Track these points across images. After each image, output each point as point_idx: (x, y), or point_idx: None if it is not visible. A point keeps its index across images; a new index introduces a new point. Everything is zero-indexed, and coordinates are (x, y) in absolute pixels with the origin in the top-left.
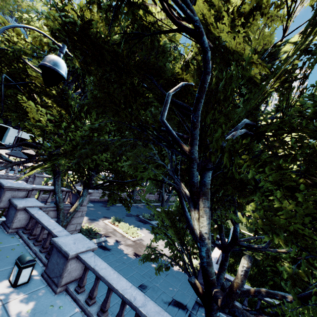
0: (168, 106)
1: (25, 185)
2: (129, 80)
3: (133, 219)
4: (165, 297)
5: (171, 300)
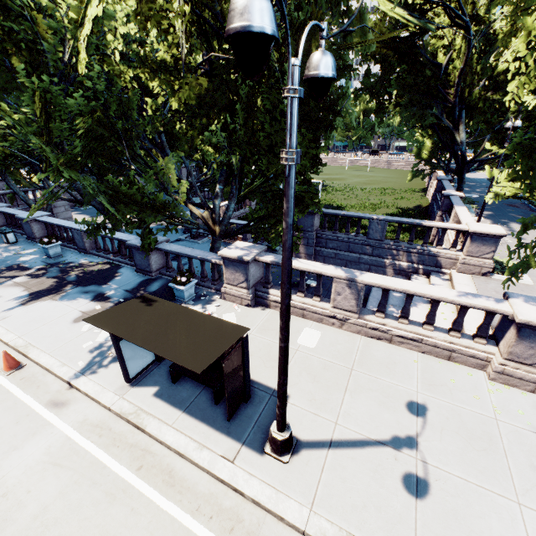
0: None
1: None
2: None
3: None
4: None
5: None
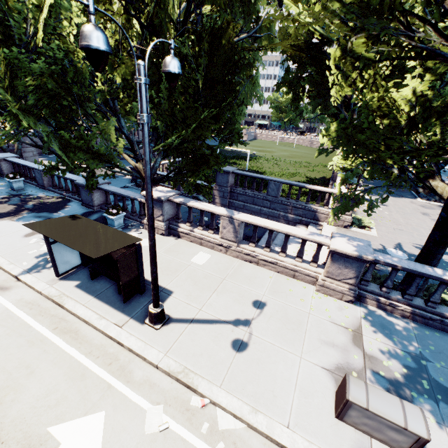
0: None
1: None
2: None
3: None
4: None
5: None
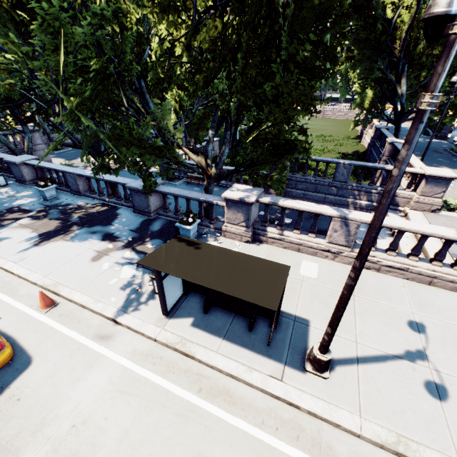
0: None
1: None
2: None
3: None
4: None
5: None
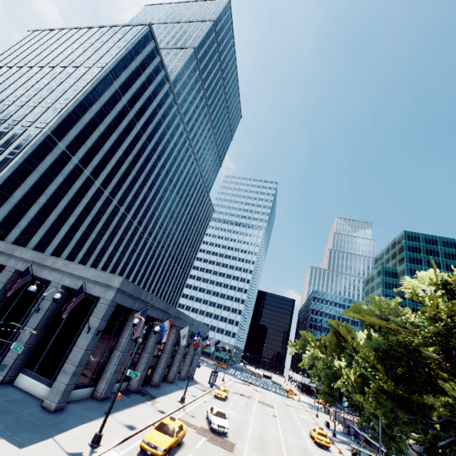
0: None
1: (351, 419)
2: None
3: None
4: None
5: None
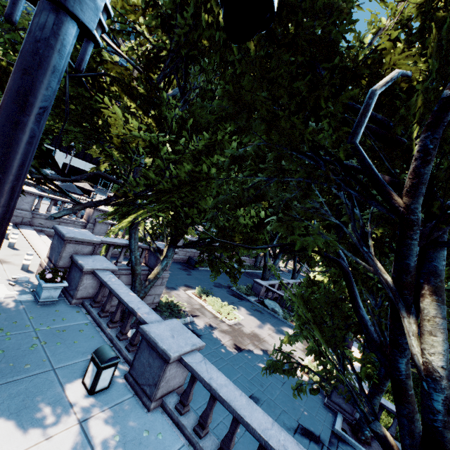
0: (368, 116)
1: (91, 236)
2: (283, 67)
3: (224, 292)
4: (287, 420)
5: (297, 426)
